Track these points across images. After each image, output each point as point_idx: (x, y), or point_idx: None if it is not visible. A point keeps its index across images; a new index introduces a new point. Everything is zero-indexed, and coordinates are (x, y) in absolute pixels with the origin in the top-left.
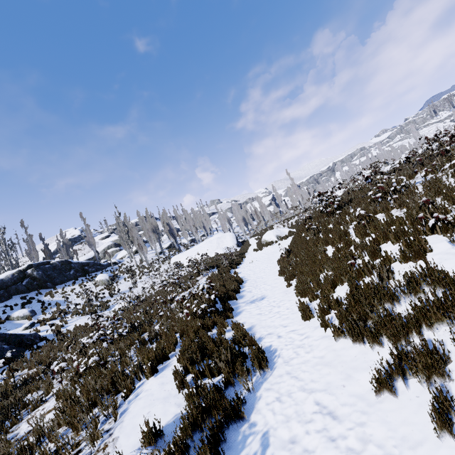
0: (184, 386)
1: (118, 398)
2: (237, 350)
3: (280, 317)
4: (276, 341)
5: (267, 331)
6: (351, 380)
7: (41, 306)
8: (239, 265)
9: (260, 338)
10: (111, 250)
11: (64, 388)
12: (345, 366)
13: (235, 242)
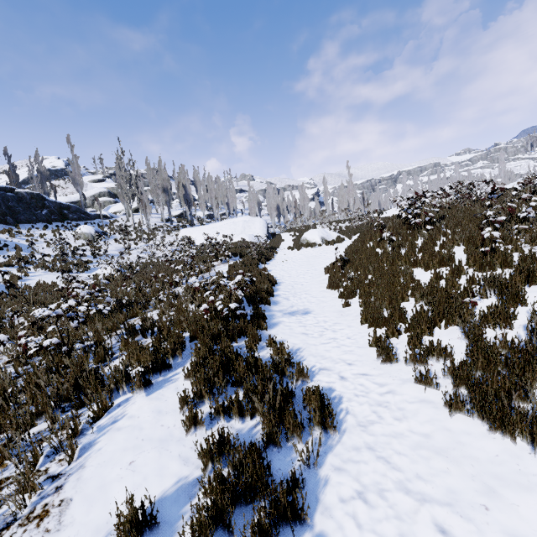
0: (196, 426)
1: (82, 415)
2: (286, 387)
3: (339, 347)
4: (338, 384)
5: (321, 364)
6: (499, 501)
7: None
8: (269, 261)
9: (311, 372)
10: (103, 199)
11: (1, 369)
12: (478, 467)
13: (265, 231)
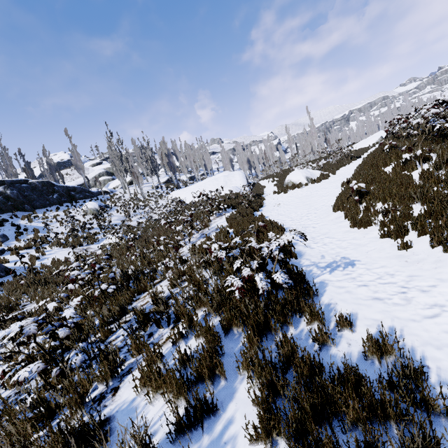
0: None
1: None
2: None
3: None
4: None
5: None
6: None
7: (15, 231)
8: (261, 208)
9: None
10: (102, 178)
11: None
12: None
13: (246, 182)
